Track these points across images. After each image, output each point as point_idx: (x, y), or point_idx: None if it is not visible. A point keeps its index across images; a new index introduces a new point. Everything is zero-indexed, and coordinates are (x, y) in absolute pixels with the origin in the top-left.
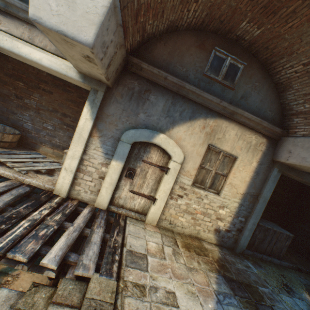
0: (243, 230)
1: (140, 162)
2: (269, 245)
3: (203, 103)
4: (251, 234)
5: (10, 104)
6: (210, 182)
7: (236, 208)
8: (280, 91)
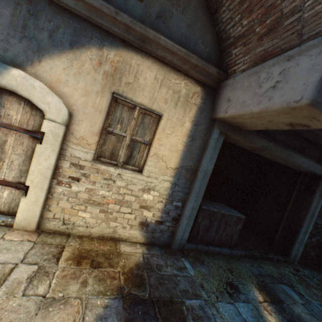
0: (181, 218)
1: None
2: (217, 233)
3: (90, 18)
4: (191, 223)
5: None
6: (127, 155)
7: (168, 190)
8: (213, 12)
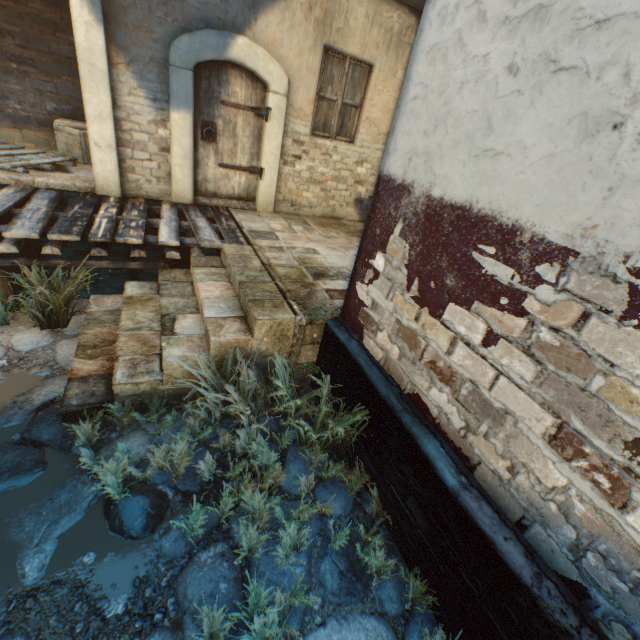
0: None
1: (219, 107)
2: None
3: None
4: None
5: None
6: (339, 125)
7: (380, 161)
8: None
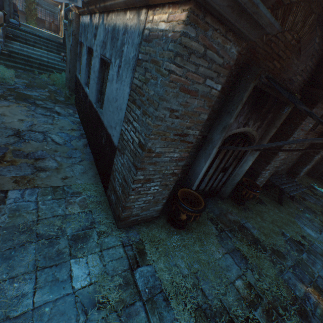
0: None
1: None
2: None
3: None
4: None
5: None
6: None
7: None
8: None
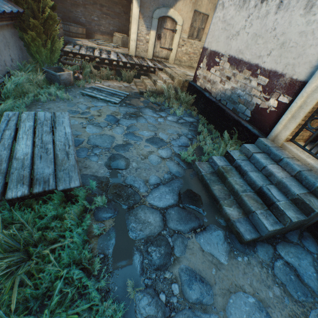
0: None
1: (163, 30)
2: None
3: None
4: None
5: (66, 5)
6: (196, 35)
7: None
8: None
